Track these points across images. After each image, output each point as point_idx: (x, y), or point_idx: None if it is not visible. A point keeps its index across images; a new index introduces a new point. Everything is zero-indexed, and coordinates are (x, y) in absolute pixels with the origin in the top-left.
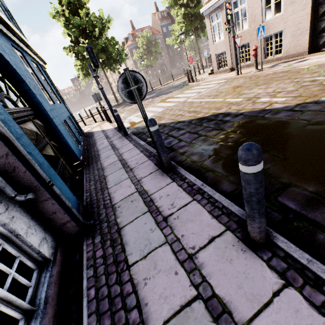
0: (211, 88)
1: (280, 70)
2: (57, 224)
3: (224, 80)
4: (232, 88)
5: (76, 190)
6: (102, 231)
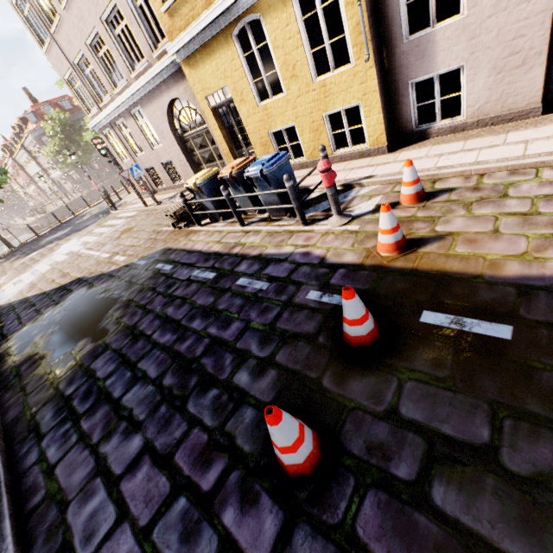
0: (115, 228)
1: (169, 207)
2: None
3: (135, 213)
4: (124, 232)
5: None
6: None
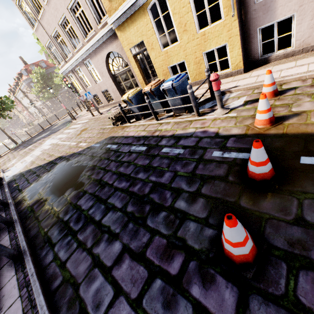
0: (76, 129)
1: (107, 115)
2: None
3: (87, 120)
4: (82, 131)
5: None
6: None
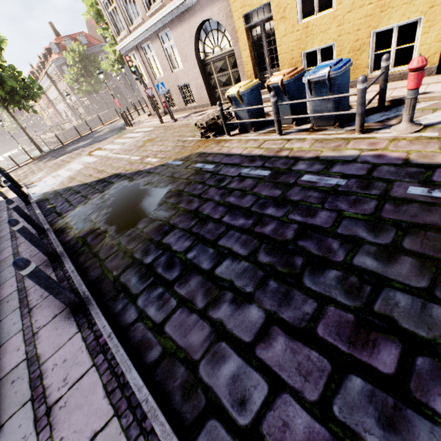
0: (136, 139)
1: (186, 123)
2: None
3: (152, 129)
4: (146, 142)
5: None
6: None
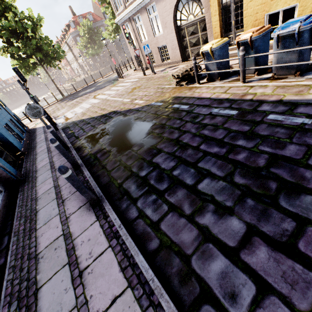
0: (126, 87)
1: (162, 75)
2: (4, 179)
3: (137, 80)
4: (134, 89)
5: (19, 168)
6: (29, 180)
